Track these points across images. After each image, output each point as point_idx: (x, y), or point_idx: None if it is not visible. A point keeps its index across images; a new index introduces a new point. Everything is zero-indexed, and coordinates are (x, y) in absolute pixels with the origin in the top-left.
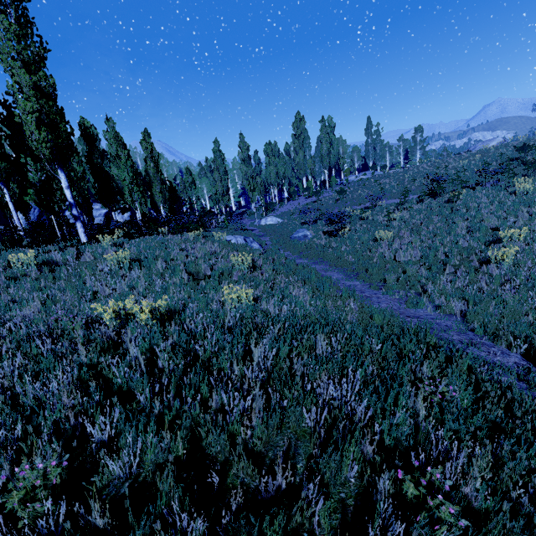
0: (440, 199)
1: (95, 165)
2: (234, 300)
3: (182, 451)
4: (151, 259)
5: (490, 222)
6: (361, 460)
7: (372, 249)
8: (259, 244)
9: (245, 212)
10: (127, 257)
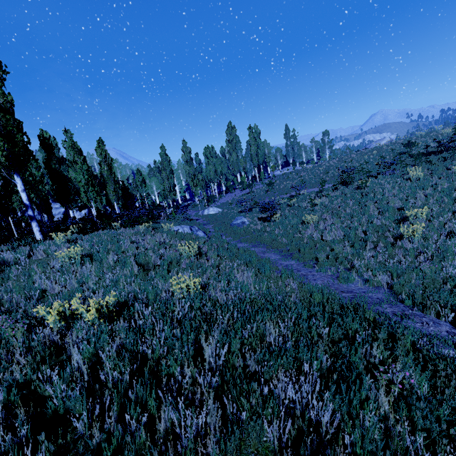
0: (351, 187)
1: (53, 170)
2: (182, 289)
3: None
4: (102, 253)
5: (395, 203)
6: None
7: (301, 231)
8: (203, 232)
9: (190, 204)
10: (79, 253)
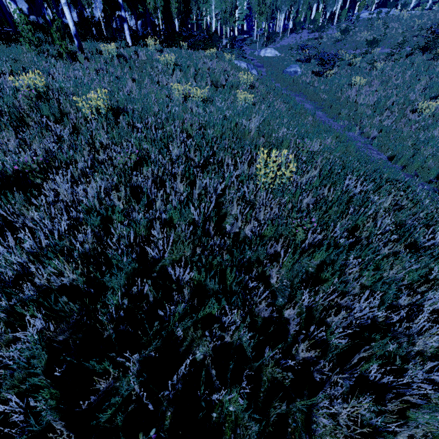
0: (427, 55)
1: None
2: (242, 99)
3: (229, 133)
4: (186, 66)
5: None
6: (288, 147)
7: (343, 92)
8: (257, 72)
9: (247, 39)
10: (173, 61)
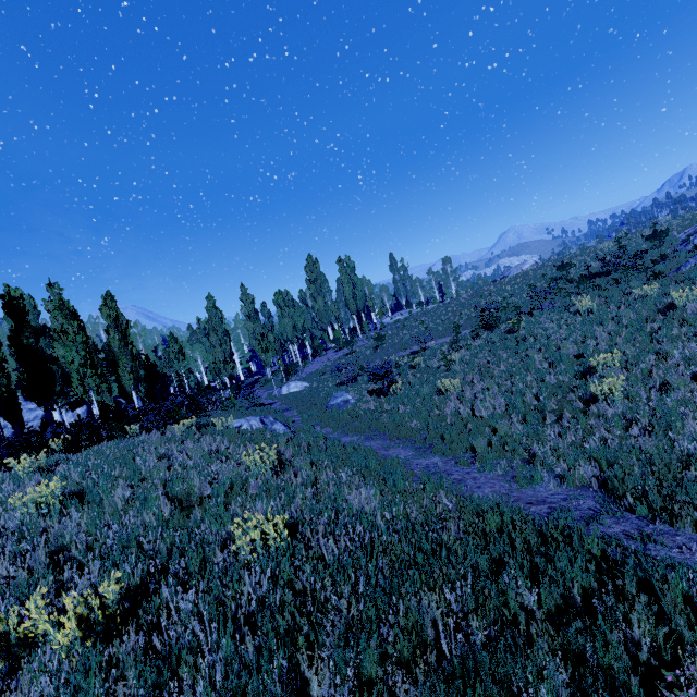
0: (498, 331)
1: (25, 347)
2: (254, 543)
3: None
4: (103, 486)
5: (568, 349)
6: None
7: (439, 406)
8: (284, 425)
9: (259, 380)
10: (56, 493)
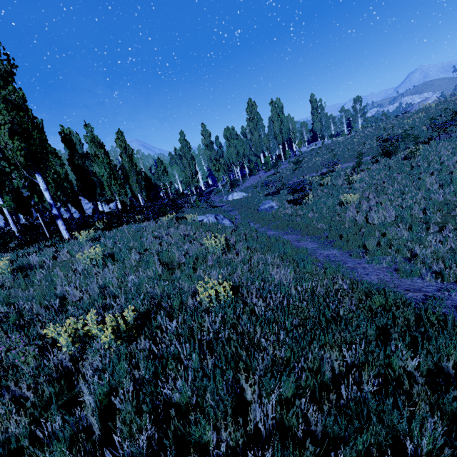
0: (396, 157)
1: (77, 166)
2: (211, 297)
3: None
4: (124, 252)
5: None
6: None
7: (340, 214)
8: (229, 221)
9: (213, 190)
10: (99, 254)
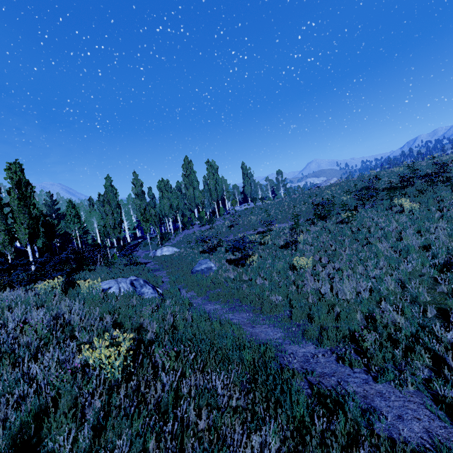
0: (332, 221)
1: None
2: None
3: None
4: None
5: (410, 240)
6: None
7: (296, 282)
8: (152, 288)
9: (141, 242)
10: None
